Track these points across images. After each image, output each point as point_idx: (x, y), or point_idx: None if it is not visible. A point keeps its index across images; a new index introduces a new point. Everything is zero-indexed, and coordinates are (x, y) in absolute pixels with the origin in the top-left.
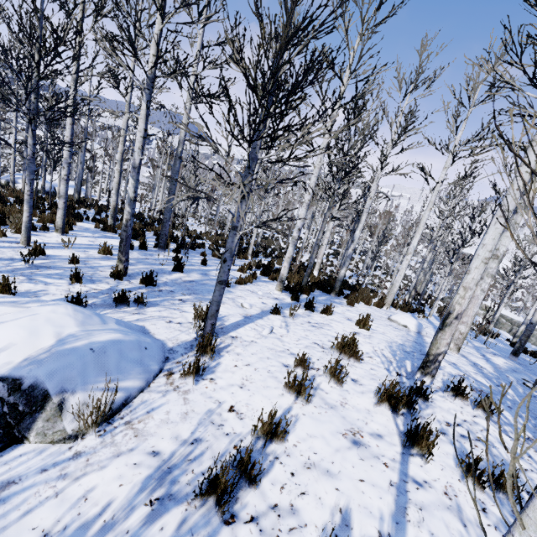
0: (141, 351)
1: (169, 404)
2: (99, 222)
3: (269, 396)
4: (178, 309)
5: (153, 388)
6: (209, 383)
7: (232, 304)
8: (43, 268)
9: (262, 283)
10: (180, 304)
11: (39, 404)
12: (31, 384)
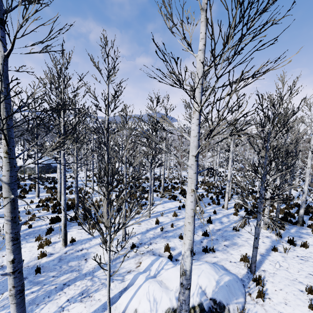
0: (237, 283)
1: (259, 311)
2: (155, 192)
3: (303, 311)
4: (228, 252)
5: (248, 302)
6: (269, 300)
7: (248, 246)
8: (166, 232)
9: (251, 223)
10: (226, 248)
11: (223, 309)
12: (219, 301)
